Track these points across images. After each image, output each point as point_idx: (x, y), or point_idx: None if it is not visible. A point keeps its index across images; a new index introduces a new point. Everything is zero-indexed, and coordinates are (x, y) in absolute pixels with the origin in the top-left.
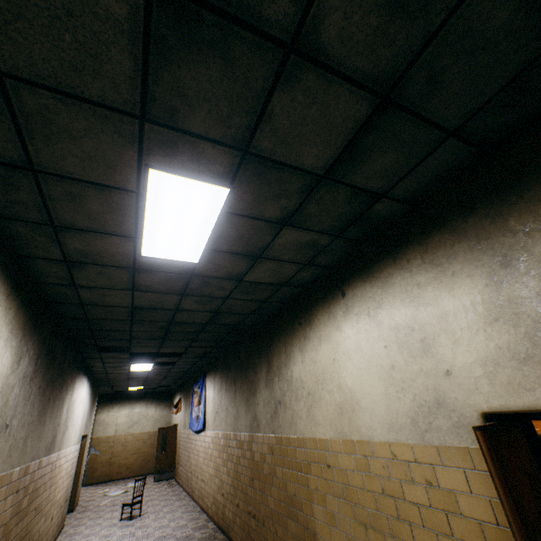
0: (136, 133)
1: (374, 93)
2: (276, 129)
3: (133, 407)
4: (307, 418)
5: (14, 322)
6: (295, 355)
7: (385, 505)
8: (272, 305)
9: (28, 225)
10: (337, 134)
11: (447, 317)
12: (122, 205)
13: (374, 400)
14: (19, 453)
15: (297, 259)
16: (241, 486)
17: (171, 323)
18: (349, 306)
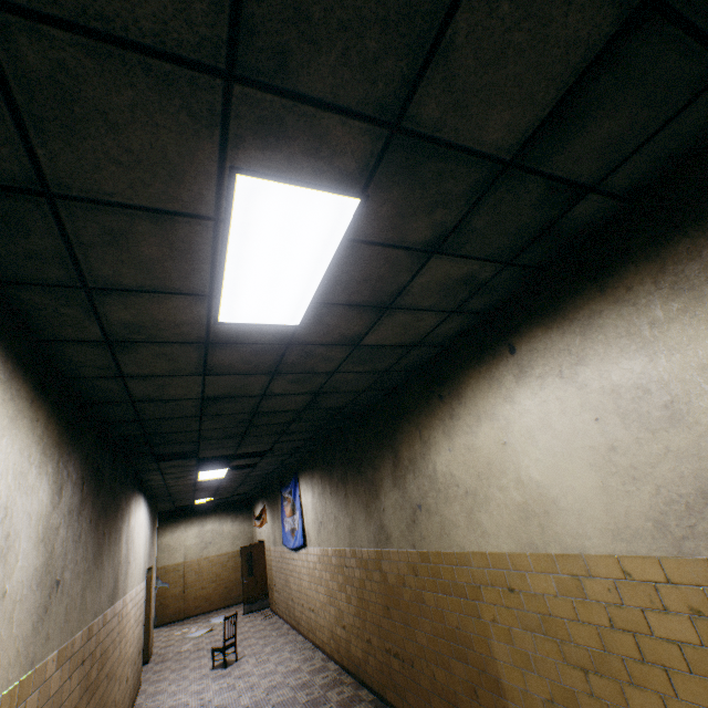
0: (217, 108)
1: None
2: (452, 79)
3: (204, 523)
4: (467, 527)
5: (46, 438)
6: (437, 441)
7: (616, 642)
8: (395, 376)
9: (47, 291)
10: (550, 80)
11: None
12: (191, 244)
13: (582, 497)
14: (78, 613)
15: (442, 306)
16: (371, 617)
17: (254, 414)
18: (524, 366)
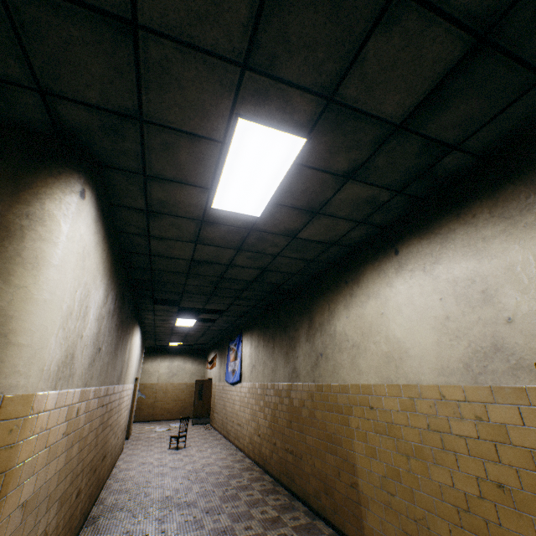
0: (235, 82)
1: (472, 32)
2: (365, 75)
3: (173, 360)
4: (350, 368)
5: (106, 263)
6: (339, 312)
7: (429, 438)
8: (318, 265)
9: (124, 174)
10: (424, 80)
11: (514, 268)
12: (206, 156)
13: (424, 348)
14: (105, 375)
15: (353, 217)
16: (278, 428)
17: (221, 279)
18: (402, 263)
